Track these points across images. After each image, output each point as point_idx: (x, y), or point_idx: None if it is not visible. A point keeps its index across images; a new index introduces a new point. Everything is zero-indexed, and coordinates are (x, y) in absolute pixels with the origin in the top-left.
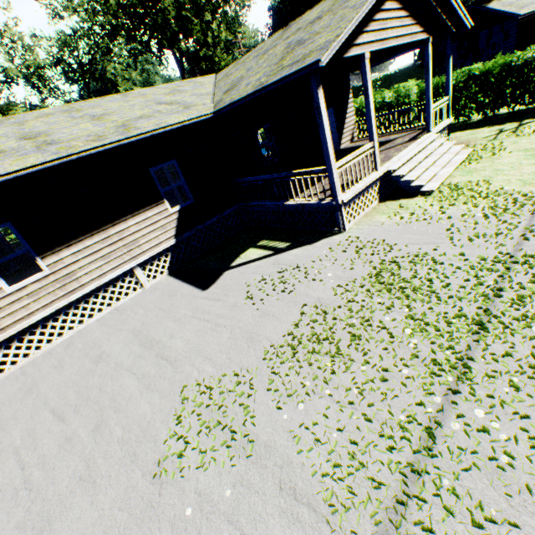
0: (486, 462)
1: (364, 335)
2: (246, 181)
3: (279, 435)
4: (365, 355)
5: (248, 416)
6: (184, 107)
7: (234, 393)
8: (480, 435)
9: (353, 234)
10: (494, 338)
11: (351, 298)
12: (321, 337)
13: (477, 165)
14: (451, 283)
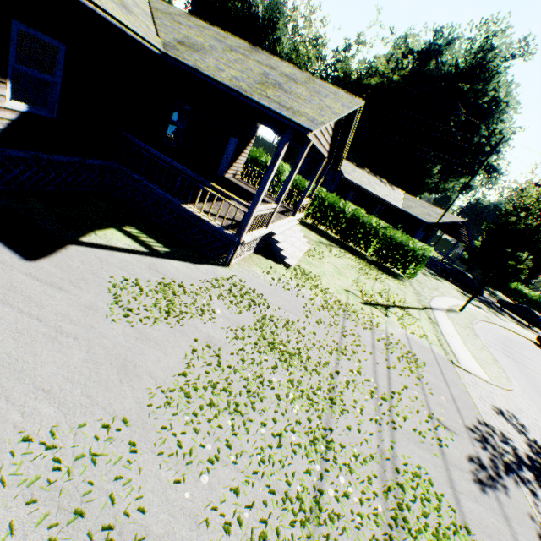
0: (349, 524)
1: (259, 393)
2: (135, 143)
3: (180, 524)
4: (261, 416)
5: (131, 497)
6: (120, 1)
7: (103, 458)
8: (343, 500)
9: (235, 274)
10: (340, 412)
11: (243, 346)
12: (217, 386)
13: (313, 260)
14: (311, 357)
